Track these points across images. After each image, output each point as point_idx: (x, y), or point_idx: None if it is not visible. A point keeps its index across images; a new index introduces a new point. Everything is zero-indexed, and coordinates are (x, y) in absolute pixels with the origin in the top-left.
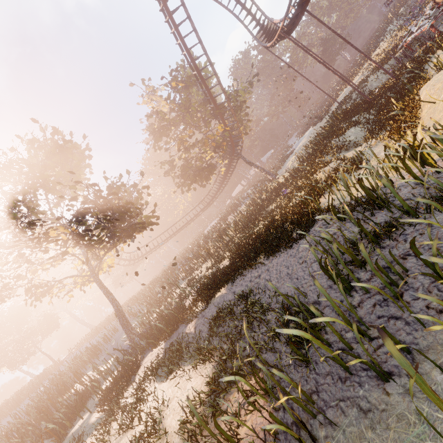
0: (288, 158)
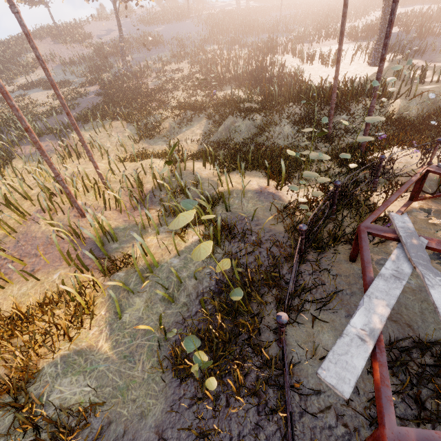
0: None
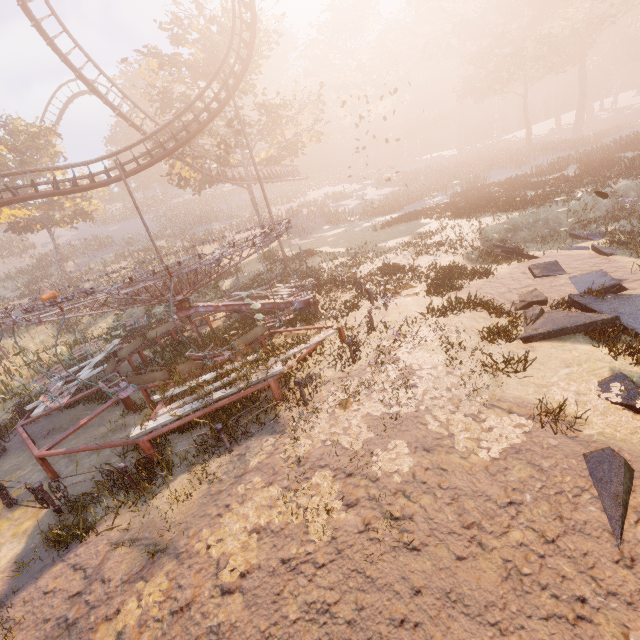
0: (376, 217)
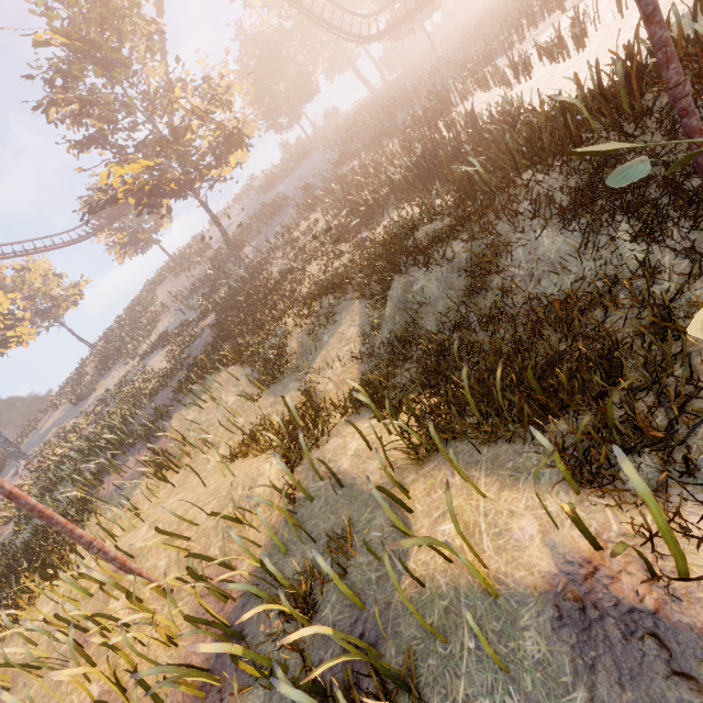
0: None
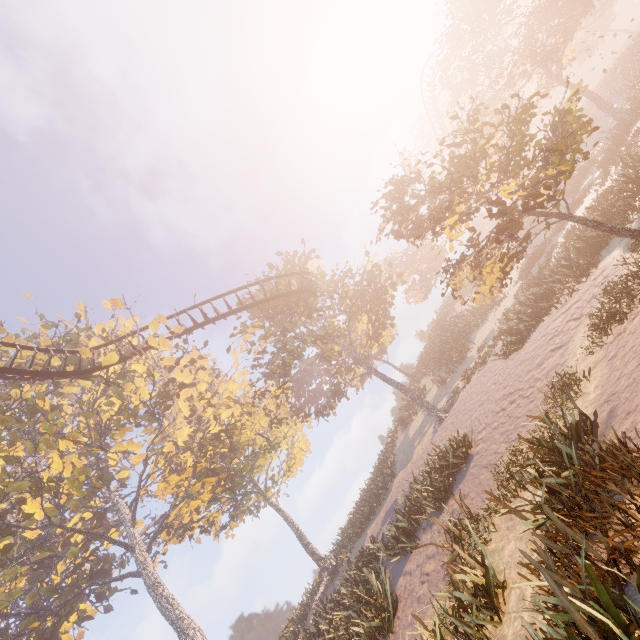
0: None
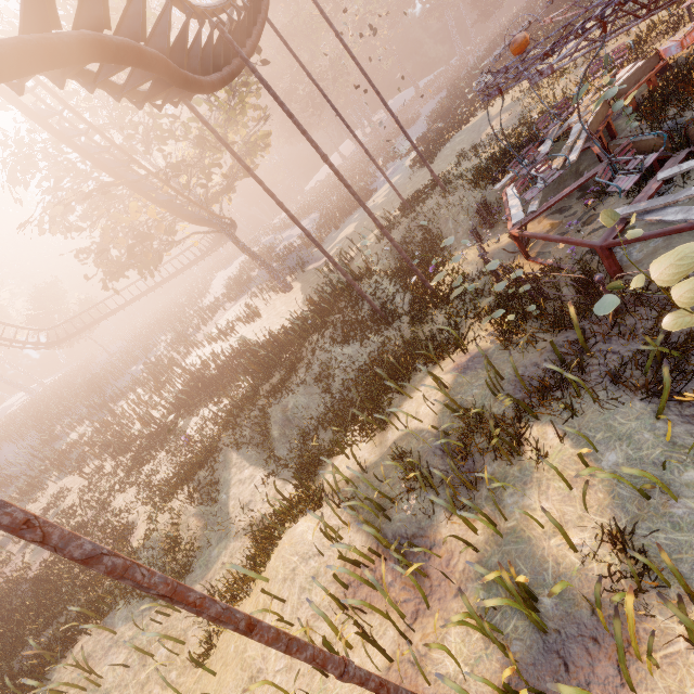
0: (359, 208)
